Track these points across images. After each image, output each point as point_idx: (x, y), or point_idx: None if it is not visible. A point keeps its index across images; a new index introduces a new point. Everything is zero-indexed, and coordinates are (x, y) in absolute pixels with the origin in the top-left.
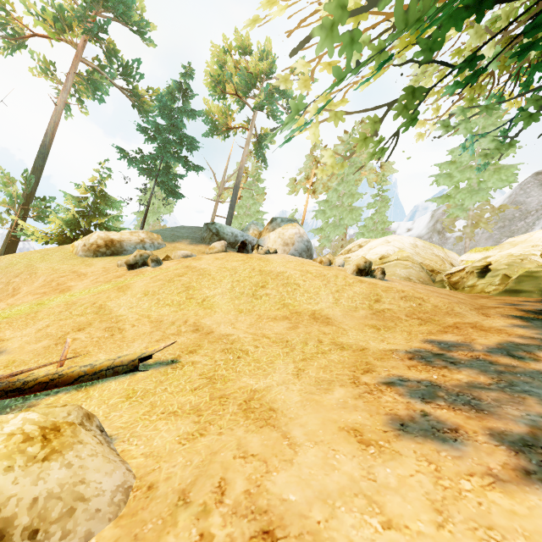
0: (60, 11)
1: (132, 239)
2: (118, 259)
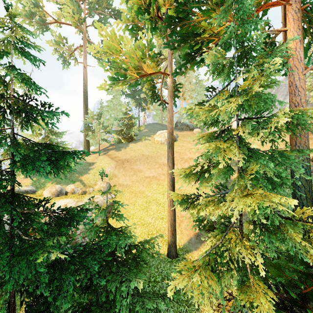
0: (79, 11)
1: (174, 134)
2: (182, 142)
